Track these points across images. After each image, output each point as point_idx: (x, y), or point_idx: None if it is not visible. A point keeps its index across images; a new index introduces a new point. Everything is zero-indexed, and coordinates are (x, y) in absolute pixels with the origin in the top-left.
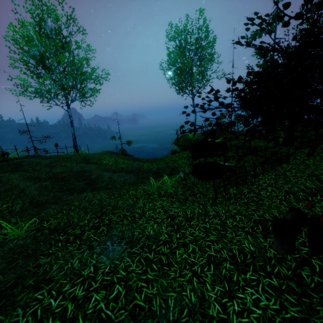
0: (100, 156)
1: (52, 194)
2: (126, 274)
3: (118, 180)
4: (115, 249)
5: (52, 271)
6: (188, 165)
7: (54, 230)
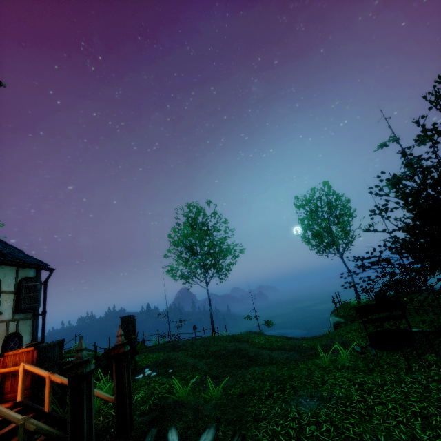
0: (248, 335)
1: (220, 368)
2: (329, 418)
3: (279, 357)
4: (310, 403)
5: (262, 414)
6: (362, 337)
7: (241, 395)
